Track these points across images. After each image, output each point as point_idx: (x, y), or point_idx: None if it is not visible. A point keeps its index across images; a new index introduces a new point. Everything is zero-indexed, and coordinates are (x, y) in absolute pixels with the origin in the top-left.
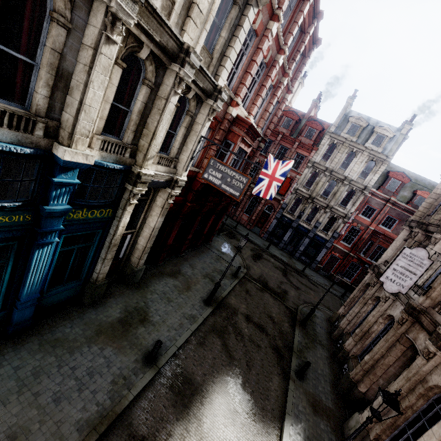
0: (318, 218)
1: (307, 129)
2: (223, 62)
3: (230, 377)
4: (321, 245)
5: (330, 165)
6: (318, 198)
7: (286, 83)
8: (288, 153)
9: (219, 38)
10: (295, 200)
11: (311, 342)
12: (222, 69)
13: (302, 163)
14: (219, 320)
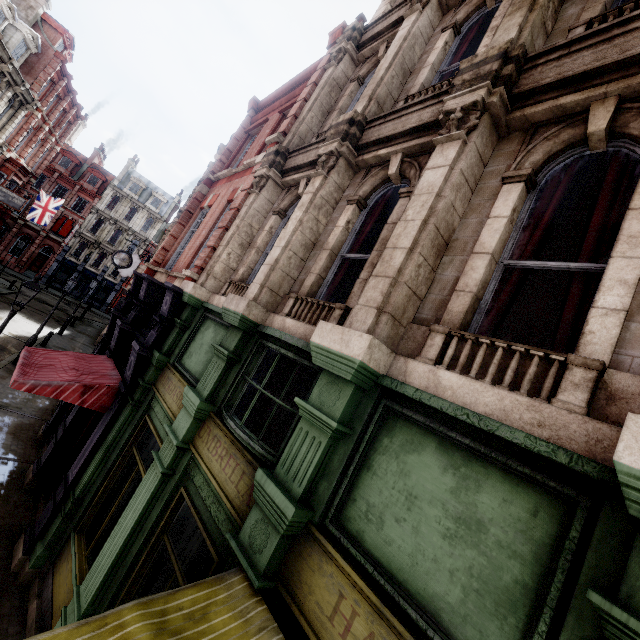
0: (106, 264)
1: (90, 175)
2: (4, 131)
3: (19, 313)
4: (111, 289)
5: (115, 215)
6: (105, 245)
7: (56, 139)
8: (68, 194)
9: (1, 120)
10: (80, 245)
11: (85, 325)
12: (3, 135)
13: (85, 208)
14: (2, 299)
